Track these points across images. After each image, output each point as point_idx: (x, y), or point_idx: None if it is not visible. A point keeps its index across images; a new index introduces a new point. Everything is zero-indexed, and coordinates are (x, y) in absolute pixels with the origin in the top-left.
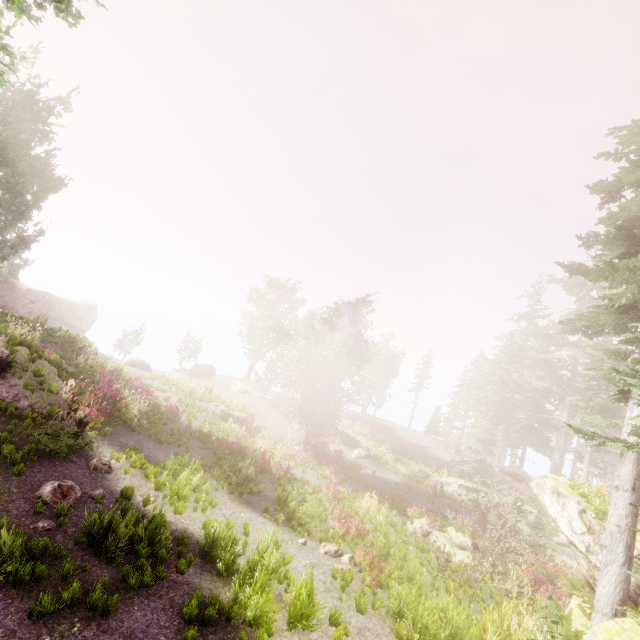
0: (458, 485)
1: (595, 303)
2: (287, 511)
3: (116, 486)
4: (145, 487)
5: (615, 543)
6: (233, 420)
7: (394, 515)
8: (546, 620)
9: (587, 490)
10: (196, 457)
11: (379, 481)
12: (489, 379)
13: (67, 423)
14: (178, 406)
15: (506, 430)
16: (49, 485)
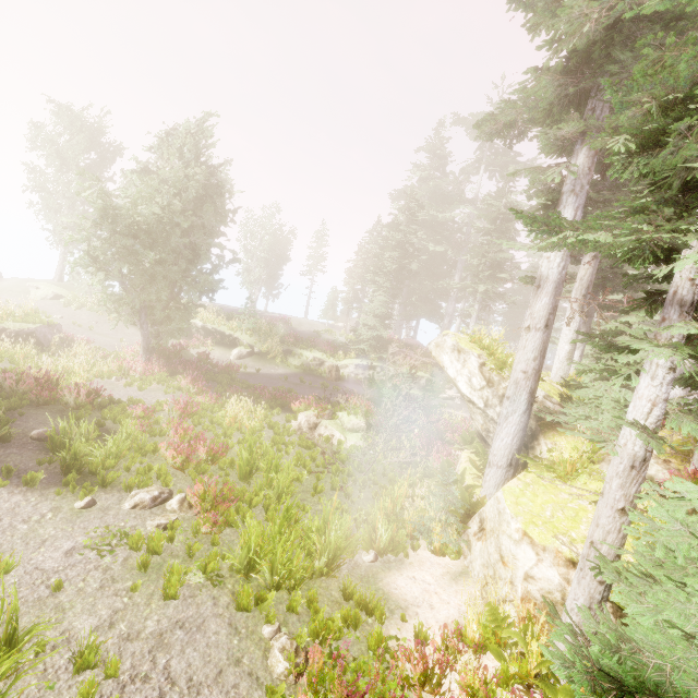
0: (355, 366)
1: (495, 150)
2: (60, 461)
3: None
4: None
5: (519, 392)
6: (8, 336)
7: (277, 414)
8: (444, 496)
9: (488, 341)
10: None
11: (264, 379)
12: (387, 246)
13: None
14: None
15: (402, 304)
16: None
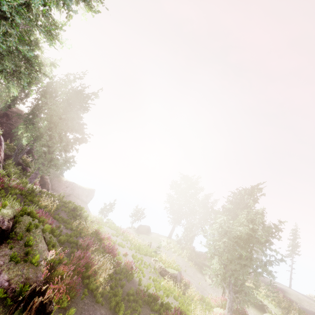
0: None
1: None
2: None
3: None
4: None
5: None
6: (168, 276)
7: None
8: None
9: None
10: None
11: None
12: None
13: (27, 314)
14: (132, 264)
15: None
16: None
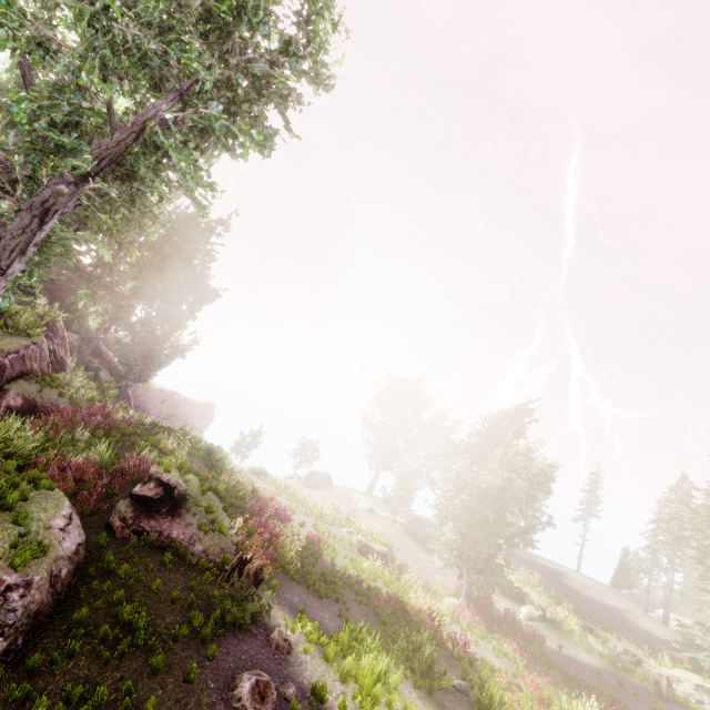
0: (694, 685)
1: None
2: None
3: (302, 676)
4: (328, 676)
5: None
6: (372, 555)
7: None
8: None
9: None
10: (357, 618)
11: (571, 663)
12: None
13: (245, 580)
14: (320, 537)
15: None
16: (246, 681)
